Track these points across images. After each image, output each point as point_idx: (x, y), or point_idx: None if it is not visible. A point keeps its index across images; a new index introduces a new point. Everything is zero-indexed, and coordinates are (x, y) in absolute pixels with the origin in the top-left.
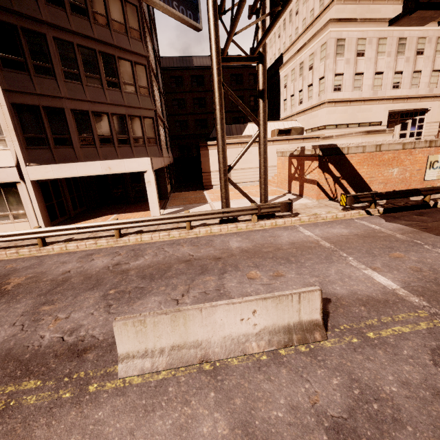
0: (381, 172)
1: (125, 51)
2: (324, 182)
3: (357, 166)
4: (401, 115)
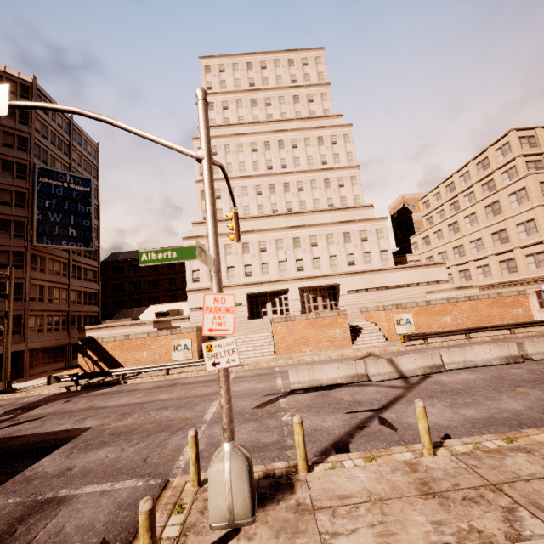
0: (133, 355)
1: (4, 278)
2: (85, 364)
3: (111, 351)
4: (269, 295)
